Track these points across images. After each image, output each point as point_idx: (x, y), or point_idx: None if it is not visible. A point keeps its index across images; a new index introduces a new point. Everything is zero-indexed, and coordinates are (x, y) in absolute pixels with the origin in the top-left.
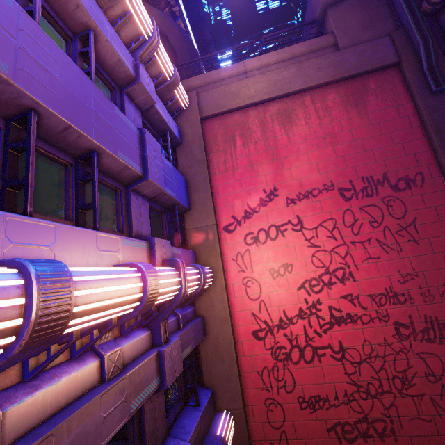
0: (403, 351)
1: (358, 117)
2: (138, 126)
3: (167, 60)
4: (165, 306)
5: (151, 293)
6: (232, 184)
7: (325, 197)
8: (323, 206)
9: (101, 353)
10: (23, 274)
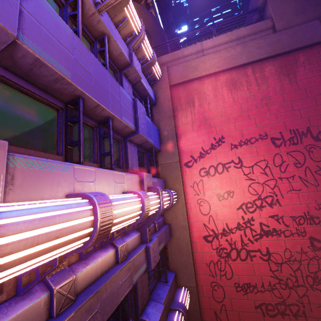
0: (315, 258)
1: (289, 84)
2: (130, 95)
3: (149, 46)
4: (150, 218)
5: (146, 211)
6: (191, 133)
7: (260, 144)
8: (258, 150)
9: (116, 246)
10: (91, 202)
